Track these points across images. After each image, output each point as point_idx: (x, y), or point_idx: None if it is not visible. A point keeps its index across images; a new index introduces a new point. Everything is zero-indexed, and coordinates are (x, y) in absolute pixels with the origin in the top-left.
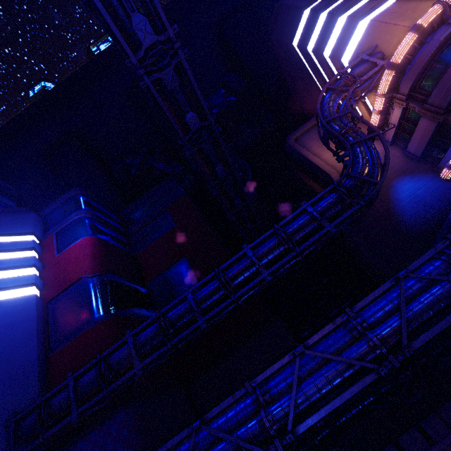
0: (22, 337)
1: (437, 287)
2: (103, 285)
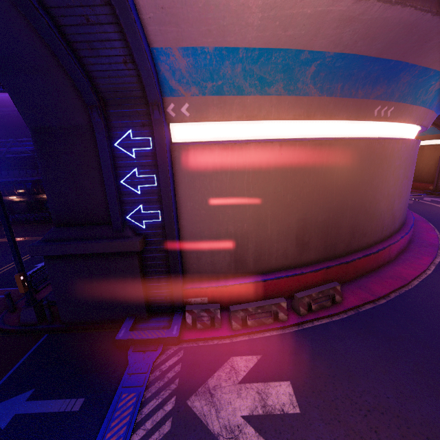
0: None
1: None
2: None
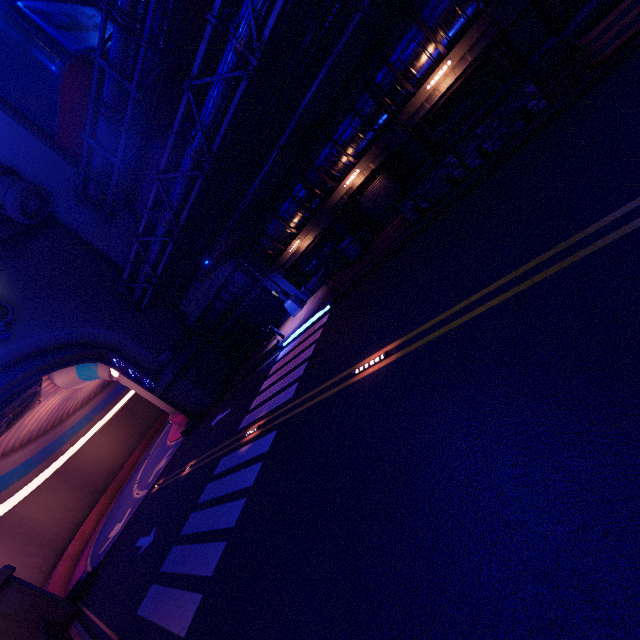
0: (6, 133)
1: None
2: (18, 16)
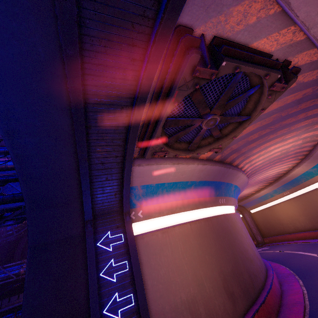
0: None
1: None
2: None
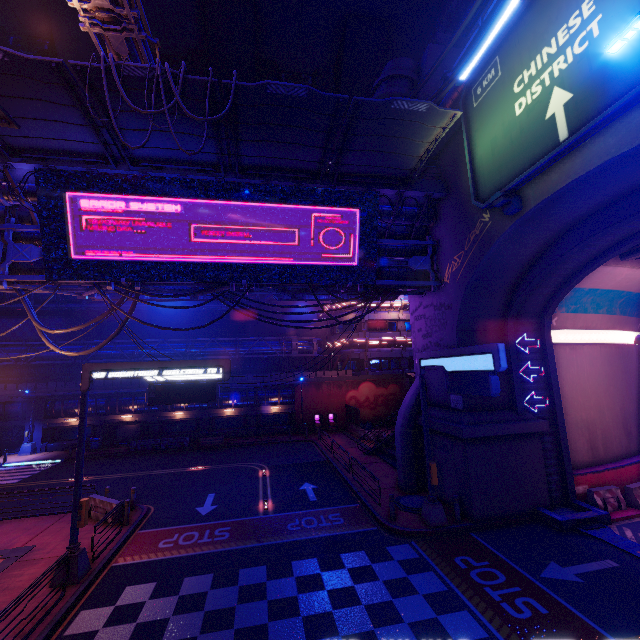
0: None
1: (219, 348)
2: None
